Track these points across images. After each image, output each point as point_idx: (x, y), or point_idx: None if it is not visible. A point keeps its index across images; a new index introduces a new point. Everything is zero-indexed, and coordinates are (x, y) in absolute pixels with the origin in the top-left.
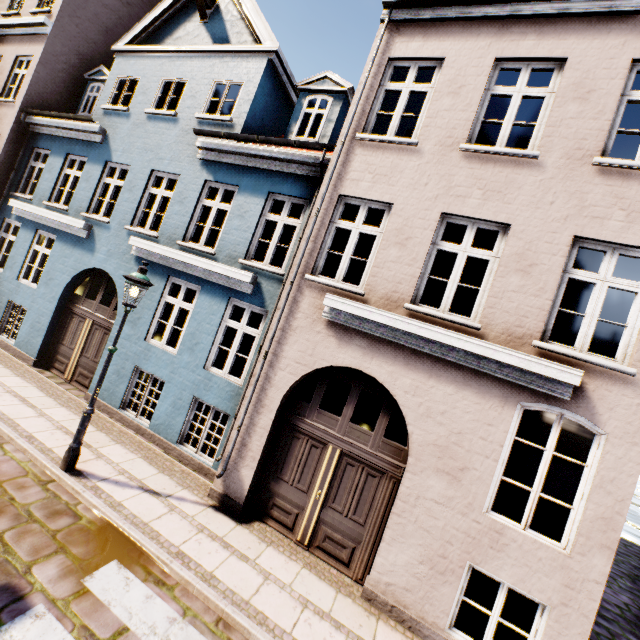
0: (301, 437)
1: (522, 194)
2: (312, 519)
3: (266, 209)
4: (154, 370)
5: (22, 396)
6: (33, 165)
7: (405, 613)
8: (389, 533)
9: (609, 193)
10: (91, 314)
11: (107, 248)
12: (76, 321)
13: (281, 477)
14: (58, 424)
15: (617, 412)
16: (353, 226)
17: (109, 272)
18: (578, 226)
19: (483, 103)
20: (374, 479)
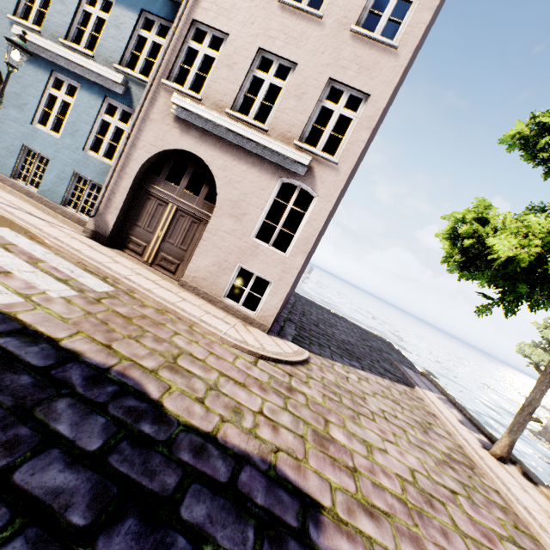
0: (152, 199)
1: (308, 43)
2: (155, 248)
3: (139, 25)
4: (40, 149)
5: None
6: None
7: (201, 290)
8: (198, 250)
9: (353, 52)
10: None
11: None
12: None
13: (137, 224)
14: None
15: (326, 185)
16: (201, 48)
17: None
18: (333, 71)
19: None
20: (196, 225)
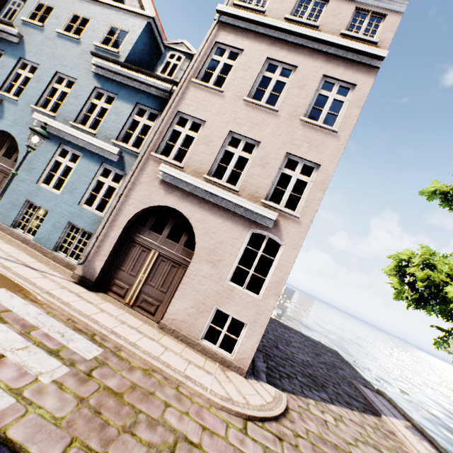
0: (136, 246)
1: (268, 128)
2: (137, 291)
3: (134, 113)
4: (41, 203)
5: None
6: None
7: (180, 333)
8: (178, 294)
9: (304, 135)
10: None
11: (14, 118)
12: None
13: (121, 268)
14: None
15: (290, 235)
16: (183, 130)
17: (13, 134)
18: (289, 148)
19: (258, 79)
20: (175, 268)
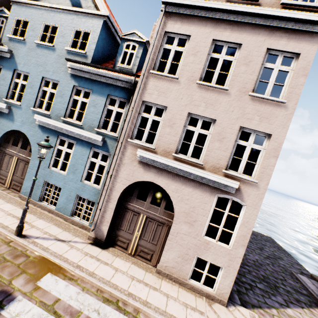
0: (129, 211)
1: (221, 106)
2: (135, 244)
3: (107, 103)
4: (55, 182)
5: None
6: None
7: (172, 276)
8: (166, 247)
9: (254, 108)
10: (16, 154)
11: (21, 119)
12: (8, 157)
13: (120, 228)
14: (8, 212)
15: (250, 197)
16: (149, 116)
17: (24, 132)
18: (242, 122)
19: (207, 61)
20: (160, 226)
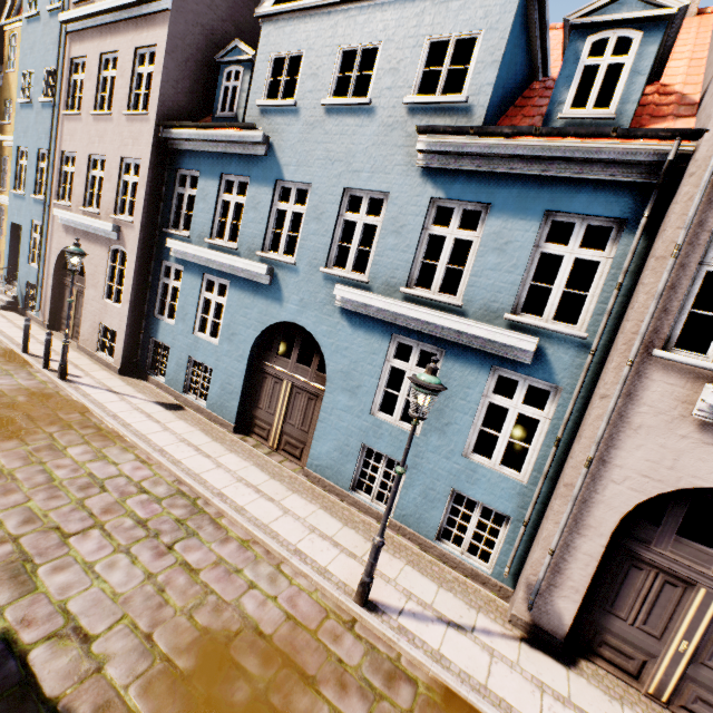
0: (644, 568)
1: None
2: (673, 674)
3: (540, 236)
4: (389, 451)
5: (252, 484)
6: (180, 192)
7: None
8: None
9: None
10: (288, 375)
11: (298, 297)
12: (270, 382)
13: (612, 612)
14: (307, 523)
15: None
16: None
17: (307, 327)
18: None
19: None
20: None
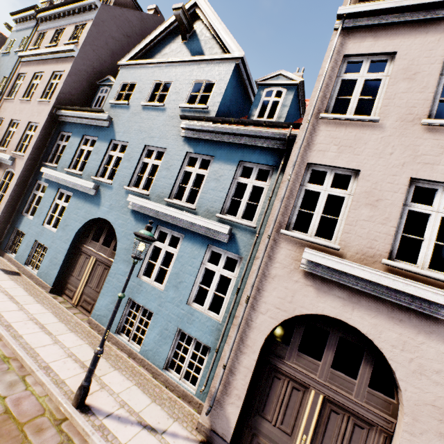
0: (281, 378)
1: None
2: None
3: (237, 174)
4: (144, 302)
5: (41, 323)
6: (59, 143)
7: None
8: None
9: None
10: (95, 253)
11: (109, 203)
12: (83, 257)
13: (263, 416)
14: (69, 351)
15: None
16: (321, 188)
17: (110, 221)
18: None
19: (438, 85)
20: (362, 430)
